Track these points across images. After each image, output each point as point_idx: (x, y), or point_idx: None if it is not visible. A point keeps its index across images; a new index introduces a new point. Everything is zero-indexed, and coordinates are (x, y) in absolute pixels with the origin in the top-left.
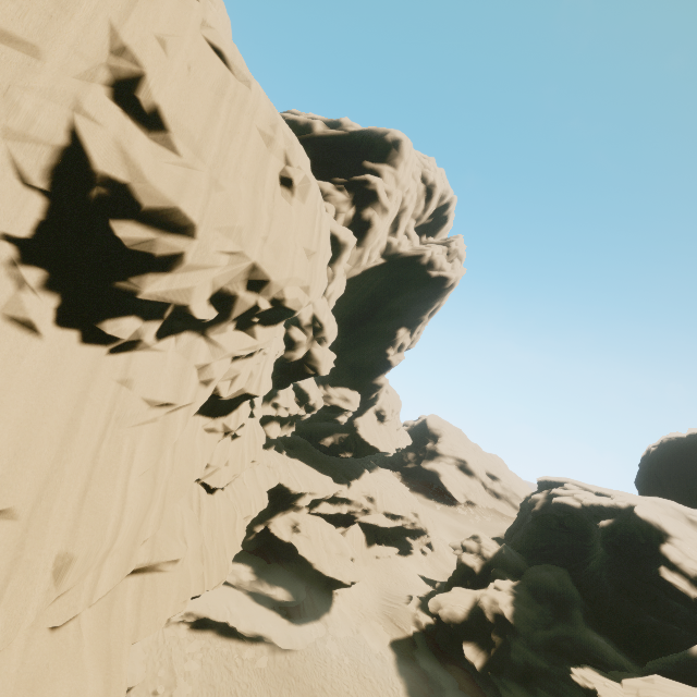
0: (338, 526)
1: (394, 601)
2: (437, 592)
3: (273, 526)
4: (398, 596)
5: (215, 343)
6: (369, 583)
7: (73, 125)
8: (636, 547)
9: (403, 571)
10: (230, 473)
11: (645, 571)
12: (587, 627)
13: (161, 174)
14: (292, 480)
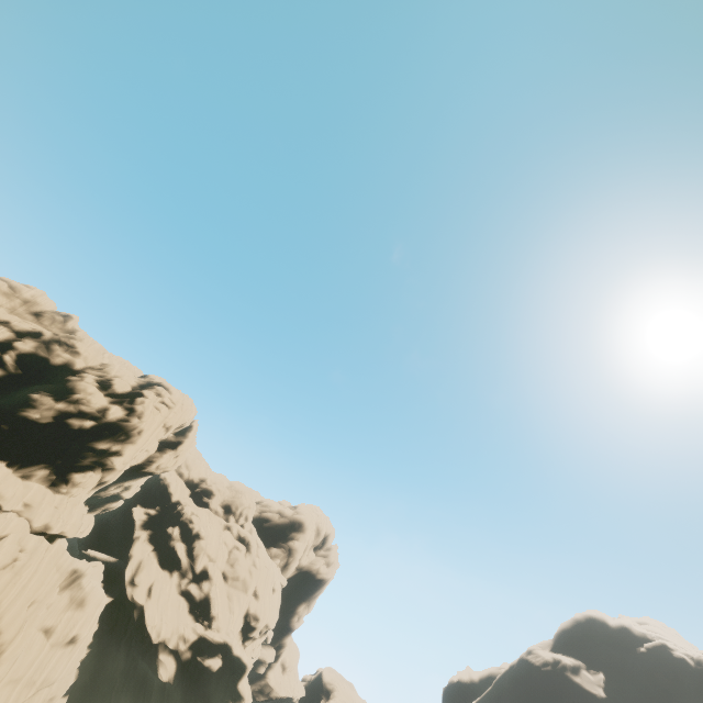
0: None
1: None
2: None
3: None
4: None
5: (256, 642)
6: None
7: (250, 604)
8: None
9: None
10: None
11: None
12: None
13: (258, 608)
14: None
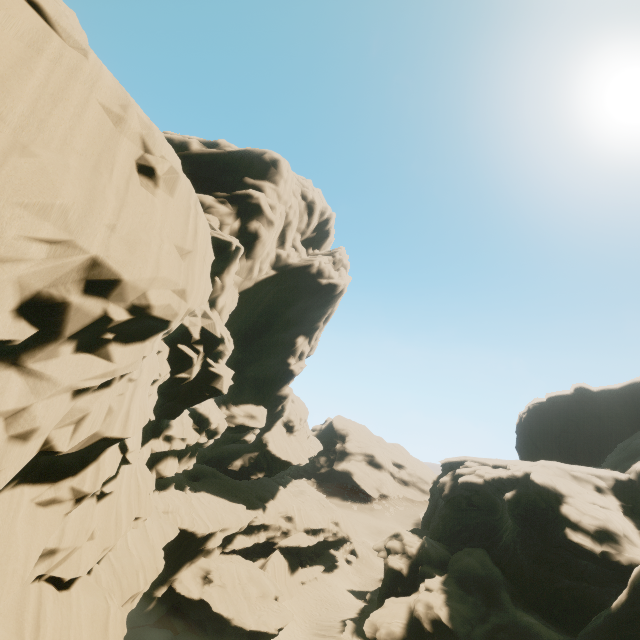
0: (257, 557)
1: (328, 633)
2: (369, 607)
3: (179, 583)
4: (330, 625)
5: (37, 375)
6: (298, 618)
7: None
8: (540, 513)
9: (332, 591)
10: (97, 548)
11: (553, 536)
12: (516, 608)
13: None
14: (197, 521)
